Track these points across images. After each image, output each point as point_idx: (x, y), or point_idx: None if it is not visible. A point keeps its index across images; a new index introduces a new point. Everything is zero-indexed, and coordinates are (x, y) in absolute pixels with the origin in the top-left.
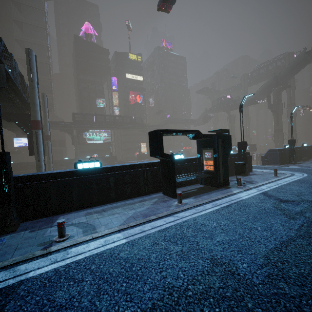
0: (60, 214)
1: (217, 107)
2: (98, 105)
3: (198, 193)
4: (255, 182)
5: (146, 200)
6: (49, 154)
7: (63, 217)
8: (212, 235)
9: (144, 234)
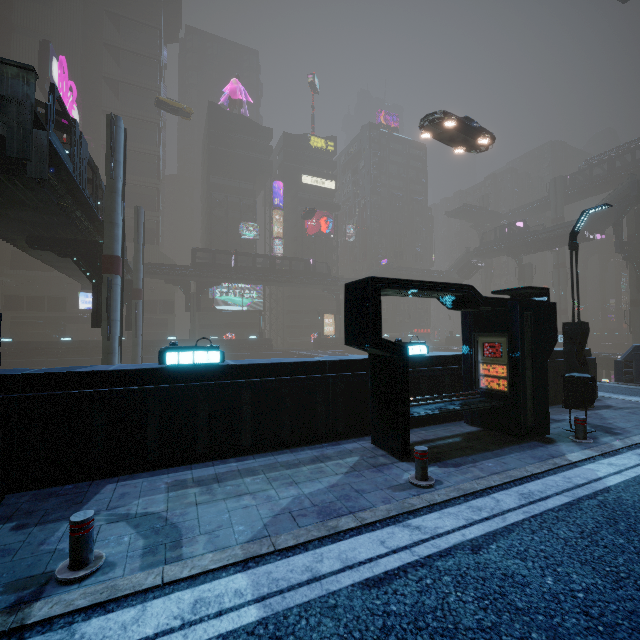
0: (109, 478)
1: (493, 245)
2: (242, 235)
3: (466, 450)
4: (621, 430)
5: (330, 458)
6: (138, 327)
7: (114, 487)
8: (557, 639)
9: (317, 590)
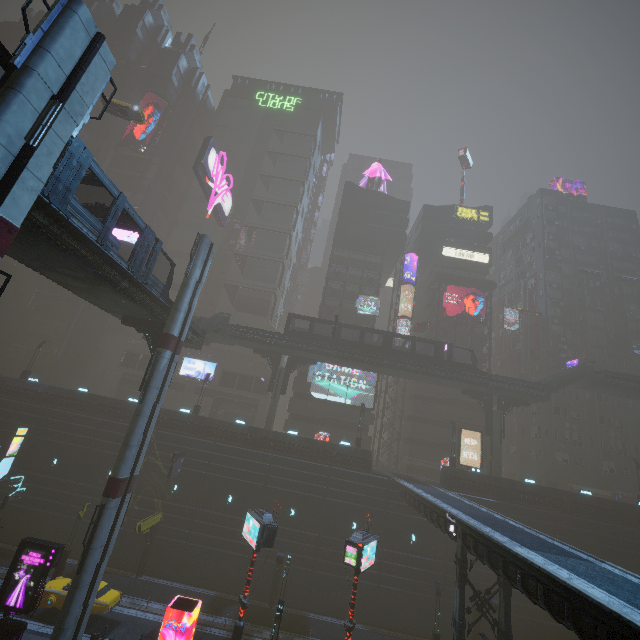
0: None
1: None
2: (359, 310)
3: None
4: None
5: None
6: (150, 387)
7: None
8: None
9: None
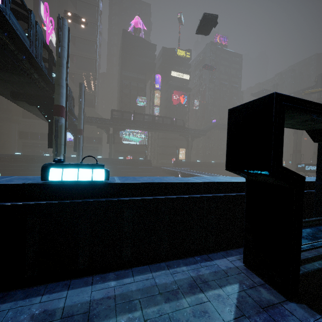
0: None
1: None
2: (138, 104)
3: None
4: None
5: (208, 285)
6: (80, 150)
7: None
8: None
9: None
